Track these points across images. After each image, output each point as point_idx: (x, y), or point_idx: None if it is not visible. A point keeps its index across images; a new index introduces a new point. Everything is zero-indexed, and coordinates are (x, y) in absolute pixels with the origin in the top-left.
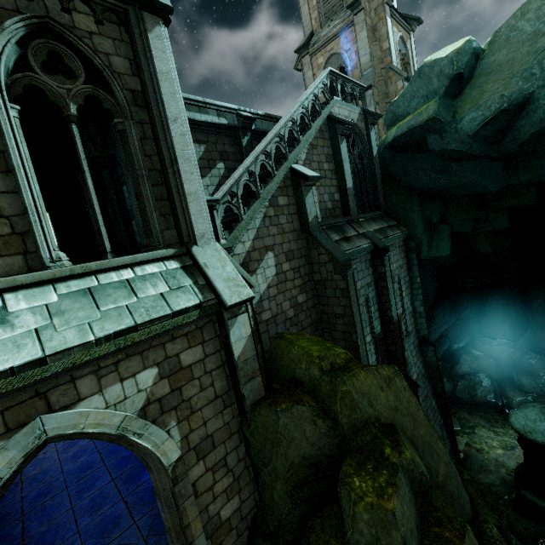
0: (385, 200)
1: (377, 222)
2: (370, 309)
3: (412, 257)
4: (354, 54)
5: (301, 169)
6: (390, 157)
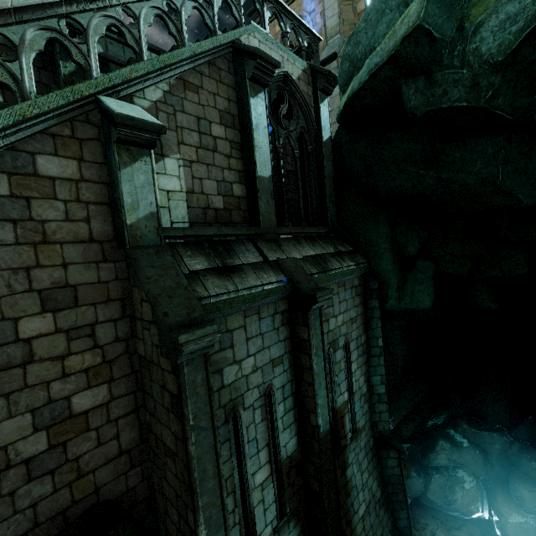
0: (337, 212)
1: (316, 244)
2: (273, 410)
3: (373, 305)
4: (319, 17)
5: (121, 104)
6: (347, 143)
